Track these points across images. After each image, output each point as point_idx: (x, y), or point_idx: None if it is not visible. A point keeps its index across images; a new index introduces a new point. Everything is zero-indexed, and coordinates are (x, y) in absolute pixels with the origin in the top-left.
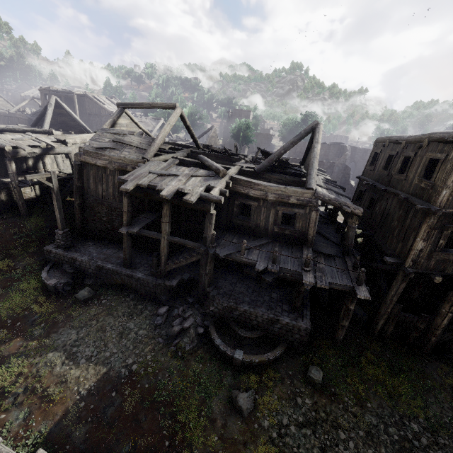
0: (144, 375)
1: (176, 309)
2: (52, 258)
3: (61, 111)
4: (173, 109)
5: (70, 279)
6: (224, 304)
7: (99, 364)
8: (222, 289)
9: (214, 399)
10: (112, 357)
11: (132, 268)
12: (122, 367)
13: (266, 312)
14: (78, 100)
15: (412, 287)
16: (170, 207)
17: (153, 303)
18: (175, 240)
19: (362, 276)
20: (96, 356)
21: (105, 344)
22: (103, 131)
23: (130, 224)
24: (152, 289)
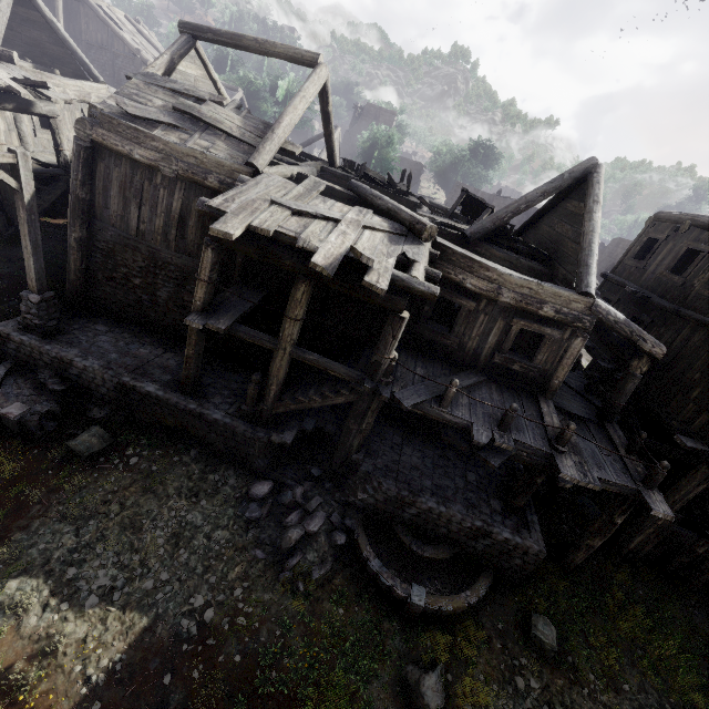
0: (230, 634)
1: (290, 491)
2: (11, 352)
3: (32, 14)
4: (311, 66)
5: (55, 404)
6: (390, 492)
7: (130, 609)
8: (380, 459)
9: (372, 685)
10: (158, 590)
11: (197, 396)
12: (181, 615)
13: (468, 515)
14: (63, 5)
15: (680, 478)
16: (312, 289)
17: (240, 471)
18: (307, 357)
19: (660, 475)
20: (123, 589)
21: (141, 560)
22: (149, 79)
23: (209, 309)
24: (242, 445)
